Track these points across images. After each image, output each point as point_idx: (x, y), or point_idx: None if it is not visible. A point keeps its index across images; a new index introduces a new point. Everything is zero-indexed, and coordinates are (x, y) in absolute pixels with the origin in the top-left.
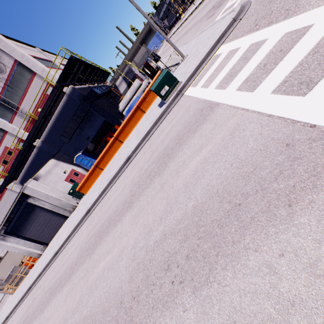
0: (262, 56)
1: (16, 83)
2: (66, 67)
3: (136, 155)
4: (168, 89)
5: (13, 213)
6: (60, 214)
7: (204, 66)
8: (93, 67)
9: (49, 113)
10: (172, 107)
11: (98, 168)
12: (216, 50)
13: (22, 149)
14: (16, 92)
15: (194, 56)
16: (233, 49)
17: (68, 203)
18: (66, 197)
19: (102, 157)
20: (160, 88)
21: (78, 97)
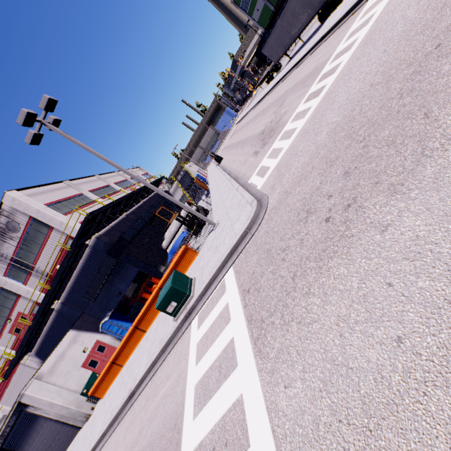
0: (221, 411)
1: (32, 240)
2: (82, 227)
3: (138, 397)
4: (176, 304)
5: (10, 426)
6: (70, 424)
7: (213, 289)
8: (128, 197)
9: (68, 272)
10: (178, 337)
11: (116, 365)
12: (226, 271)
13: (32, 324)
14: (32, 249)
15: (216, 245)
16: (229, 306)
17: (78, 411)
18: (77, 401)
19: (119, 351)
20: (165, 305)
21: (104, 247)
